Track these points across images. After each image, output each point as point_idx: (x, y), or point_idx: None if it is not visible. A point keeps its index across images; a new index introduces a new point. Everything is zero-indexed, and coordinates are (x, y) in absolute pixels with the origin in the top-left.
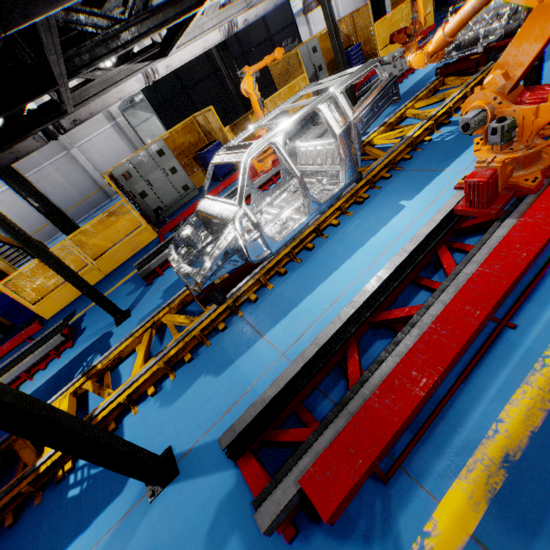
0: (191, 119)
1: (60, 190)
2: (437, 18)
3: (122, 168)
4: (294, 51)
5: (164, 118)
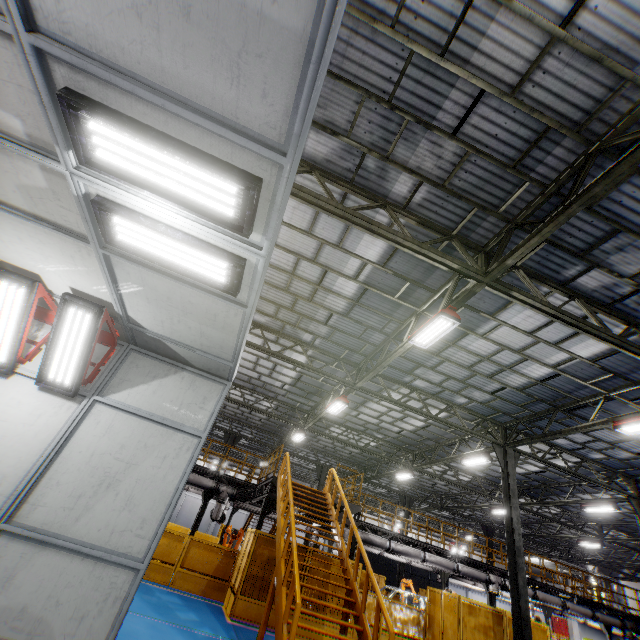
0: None
1: None
2: None
3: None
4: None
5: None
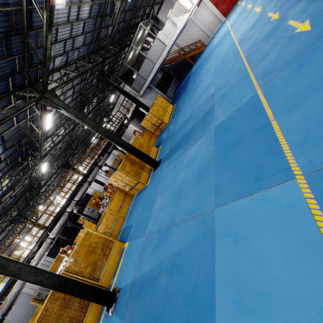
0: (57, 257)
1: (17, 314)
2: None
3: (37, 293)
4: (80, 218)
5: (52, 255)
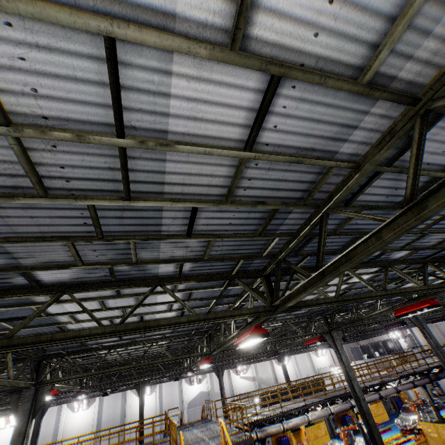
0: None
1: None
2: (394, 414)
3: None
4: None
5: None
